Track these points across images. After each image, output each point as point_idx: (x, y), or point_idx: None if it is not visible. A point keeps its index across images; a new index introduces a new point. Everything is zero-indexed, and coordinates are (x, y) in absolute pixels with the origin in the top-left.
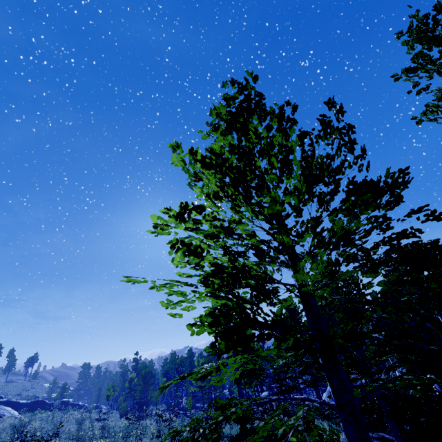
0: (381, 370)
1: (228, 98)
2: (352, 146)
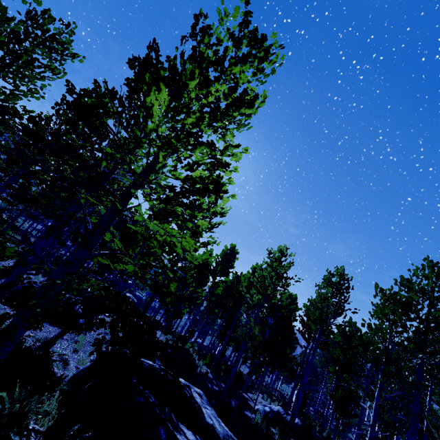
0: None
1: None
2: None
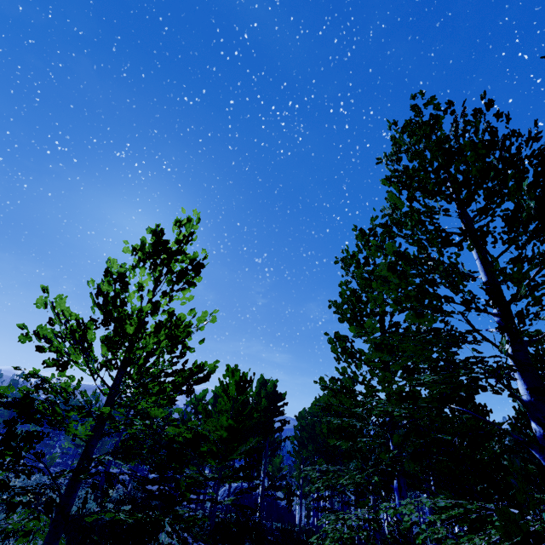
0: (273, 487)
1: (144, 243)
2: (172, 349)
